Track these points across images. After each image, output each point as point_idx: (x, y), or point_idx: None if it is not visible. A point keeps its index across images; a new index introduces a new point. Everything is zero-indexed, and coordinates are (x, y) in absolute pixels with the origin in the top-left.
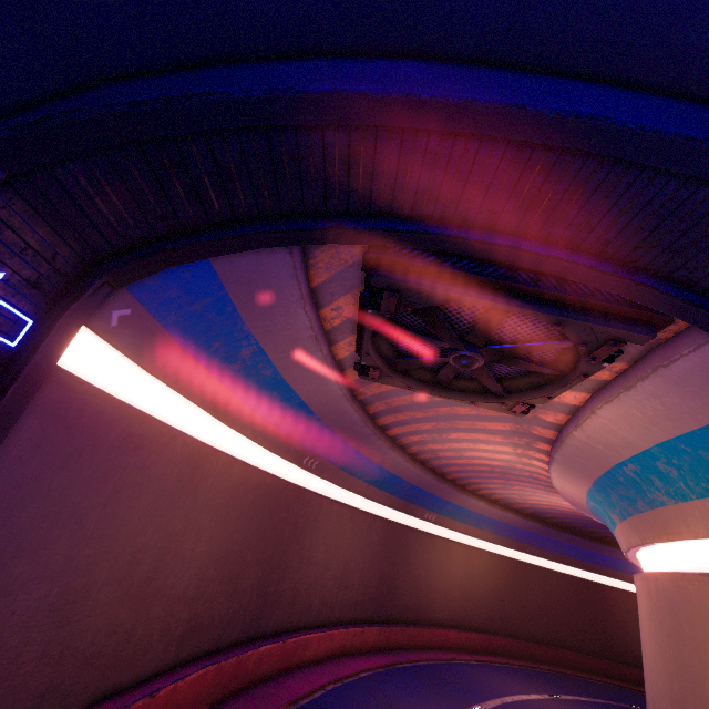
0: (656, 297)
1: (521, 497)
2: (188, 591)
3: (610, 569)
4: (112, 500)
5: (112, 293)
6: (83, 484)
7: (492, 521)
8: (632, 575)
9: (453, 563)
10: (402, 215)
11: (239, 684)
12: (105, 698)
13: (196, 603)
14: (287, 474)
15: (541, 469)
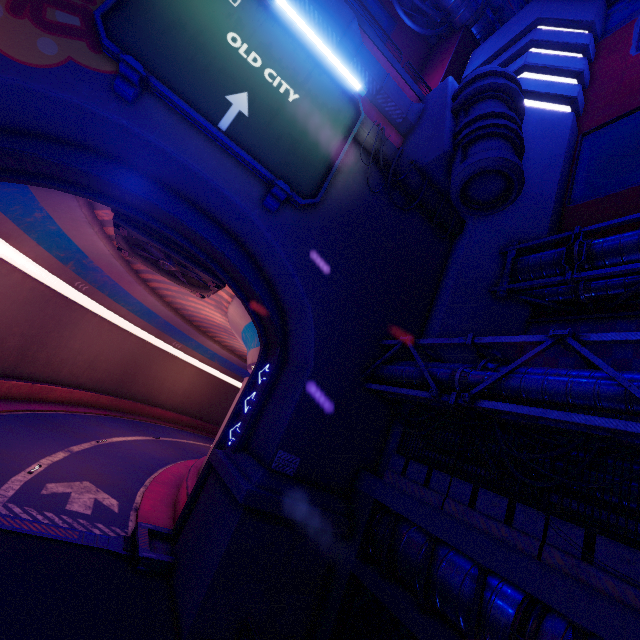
0: (218, 273)
1: (241, 348)
2: None
3: None
4: None
5: None
6: None
7: (222, 358)
8: None
9: (185, 376)
10: (129, 204)
11: None
12: None
13: None
14: (60, 288)
15: None
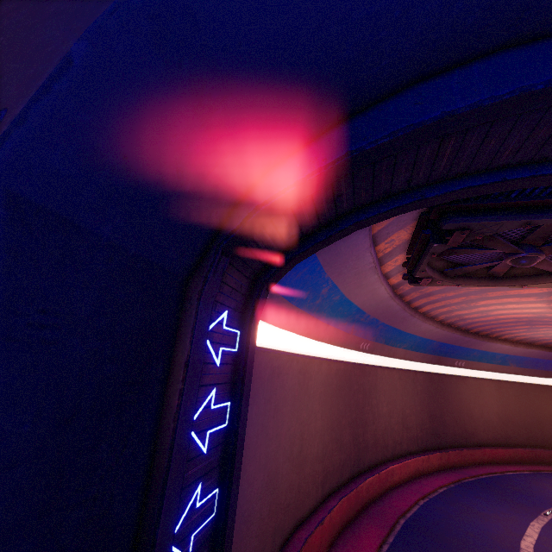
0: None
1: (545, 336)
2: (318, 453)
3: None
4: (275, 412)
5: (267, 294)
6: (262, 409)
7: (517, 357)
8: None
9: (487, 396)
10: (477, 171)
11: (360, 506)
12: (297, 527)
13: (324, 459)
14: (349, 357)
15: None
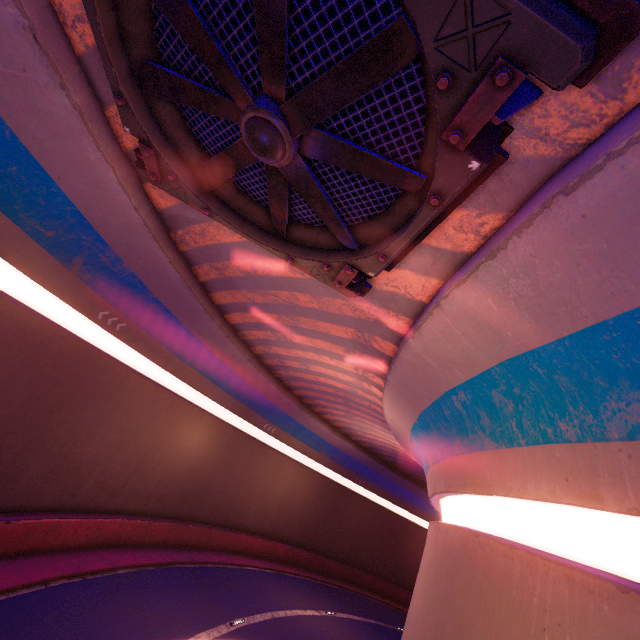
0: None
1: (361, 430)
2: None
3: (421, 510)
4: None
5: None
6: None
7: (331, 446)
8: (436, 518)
9: (281, 477)
10: None
11: None
12: None
13: None
14: (74, 325)
15: (378, 398)
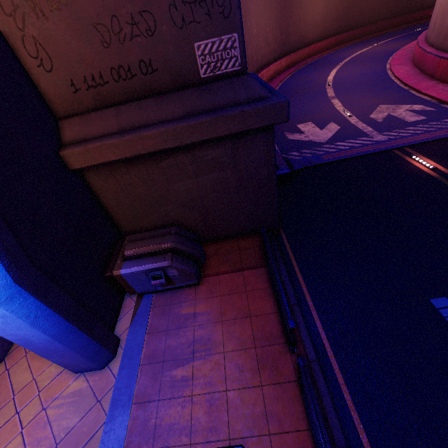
0: None
1: None
2: None
3: None
4: None
5: None
6: None
7: None
8: None
9: None
10: None
11: None
12: None
13: None
14: None
15: None
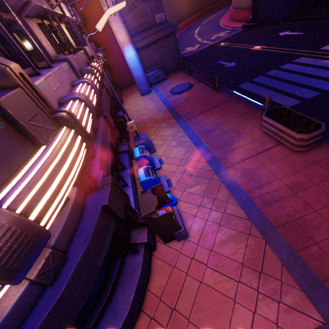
0: None
1: None
2: None
3: None
4: None
5: None
6: None
7: None
8: None
9: None
10: None
11: None
12: None
13: None
14: None
15: None
